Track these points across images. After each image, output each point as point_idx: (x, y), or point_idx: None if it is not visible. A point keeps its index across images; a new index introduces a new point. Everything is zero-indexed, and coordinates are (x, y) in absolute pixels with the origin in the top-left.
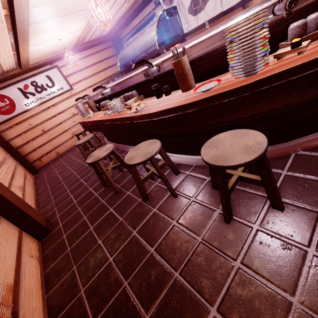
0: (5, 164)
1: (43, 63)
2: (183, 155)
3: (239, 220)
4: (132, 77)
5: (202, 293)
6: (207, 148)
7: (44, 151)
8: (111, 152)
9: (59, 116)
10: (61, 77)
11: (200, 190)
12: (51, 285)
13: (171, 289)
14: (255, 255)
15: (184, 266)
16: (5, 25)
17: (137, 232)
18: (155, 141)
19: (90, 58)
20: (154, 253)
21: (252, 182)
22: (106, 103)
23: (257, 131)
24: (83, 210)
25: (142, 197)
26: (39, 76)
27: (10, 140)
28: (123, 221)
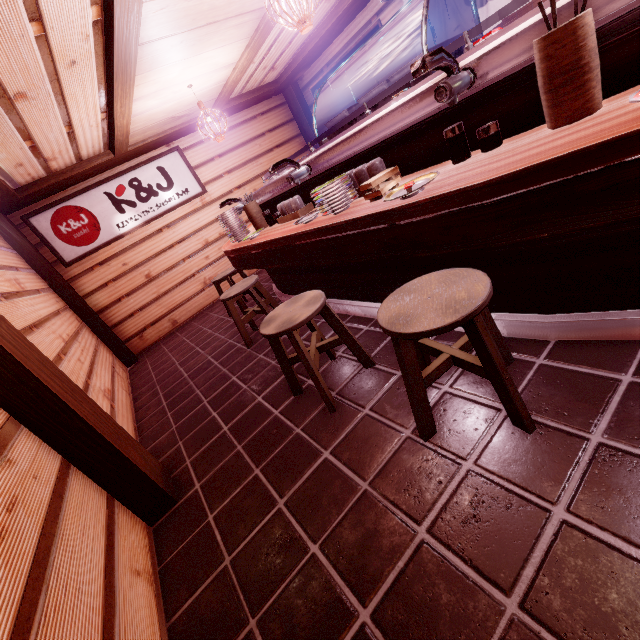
0: (78, 342)
1: (153, 143)
2: (513, 313)
3: None
4: (376, 122)
5: None
6: None
7: (150, 318)
8: (321, 308)
9: (180, 246)
10: (186, 169)
11: (613, 412)
12: None
13: None
14: None
15: None
16: (93, 48)
17: (430, 531)
18: (460, 272)
19: (240, 131)
20: (525, 620)
21: None
22: (292, 202)
23: None
24: (249, 451)
25: (421, 426)
26: (146, 168)
27: (87, 295)
28: (372, 493)
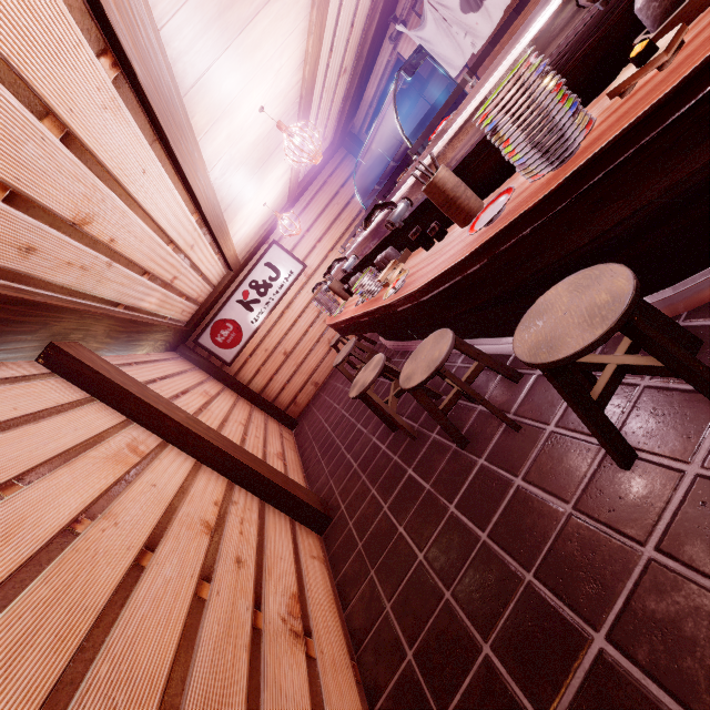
0: (252, 423)
1: (256, 248)
2: None
3: (652, 459)
4: (376, 228)
5: (577, 608)
6: (524, 330)
7: (297, 387)
8: (381, 370)
9: (301, 320)
10: (285, 255)
11: (565, 406)
12: (348, 599)
13: (521, 602)
14: (689, 531)
15: (542, 561)
16: (200, 232)
17: (455, 506)
18: (443, 332)
19: (317, 201)
20: (488, 542)
21: (651, 372)
22: (355, 280)
23: (619, 266)
24: (368, 478)
25: (453, 441)
26: (257, 269)
27: (249, 383)
28: (431, 490)
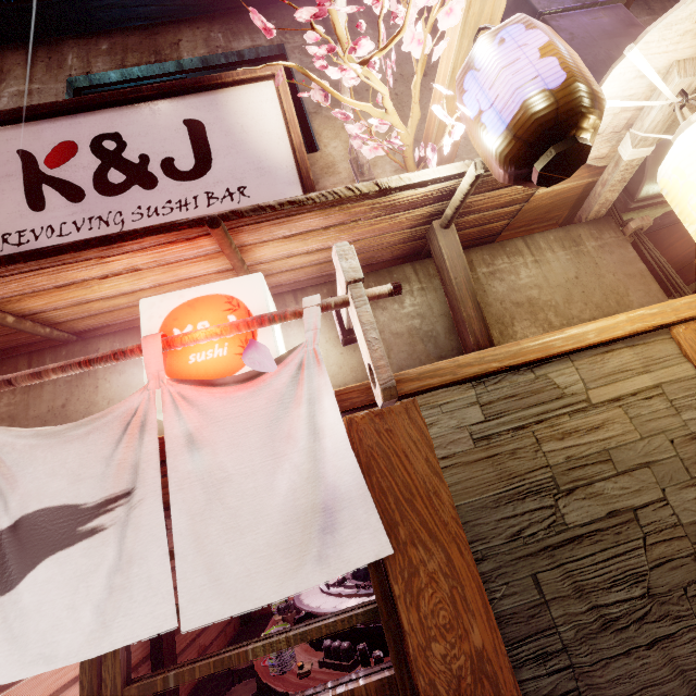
0: None
1: None
2: None
3: None
4: None
5: None
6: None
7: None
8: (249, 664)
9: None
10: None
11: None
12: None
13: None
14: None
15: None
16: None
17: None
18: None
19: None
20: None
21: None
22: None
23: None
24: None
25: None
26: None
27: None
28: None
